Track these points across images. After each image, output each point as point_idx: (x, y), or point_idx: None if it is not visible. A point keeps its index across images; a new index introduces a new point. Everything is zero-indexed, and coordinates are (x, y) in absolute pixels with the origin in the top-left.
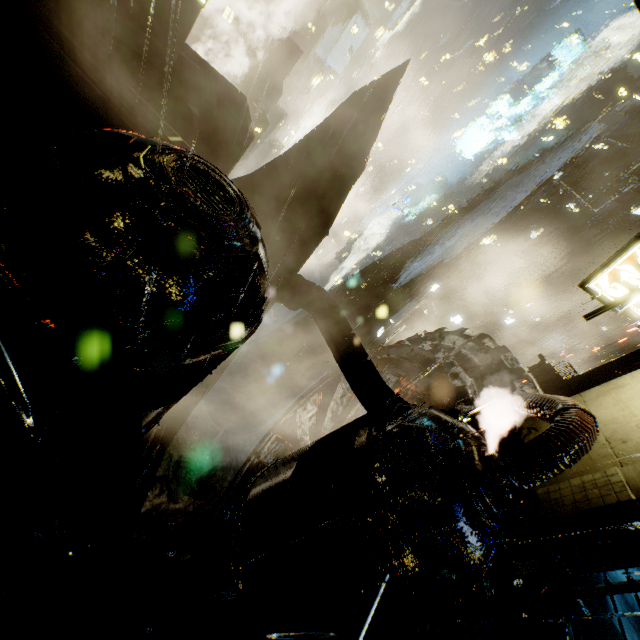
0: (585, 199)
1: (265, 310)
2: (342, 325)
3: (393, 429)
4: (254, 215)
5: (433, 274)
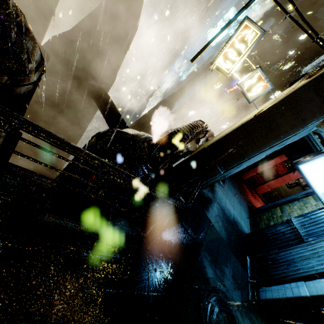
0: (266, 64)
1: (34, 72)
2: (109, 104)
3: (103, 131)
4: (15, 8)
5: (190, 105)
